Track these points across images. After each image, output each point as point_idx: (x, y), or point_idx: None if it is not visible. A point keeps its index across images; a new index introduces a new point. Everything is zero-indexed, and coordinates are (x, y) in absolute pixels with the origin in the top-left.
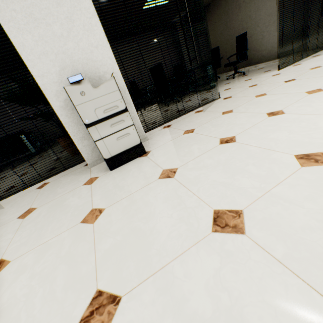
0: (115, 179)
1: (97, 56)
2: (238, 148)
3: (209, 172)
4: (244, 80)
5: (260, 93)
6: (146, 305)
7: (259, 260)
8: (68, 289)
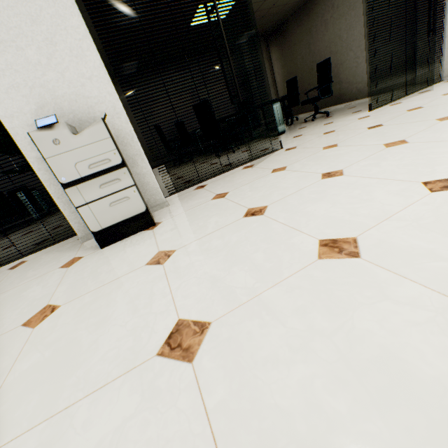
0: (99, 261)
1: (90, 90)
2: (261, 224)
3: (206, 260)
4: (323, 124)
5: (331, 144)
6: None
7: (184, 408)
8: None
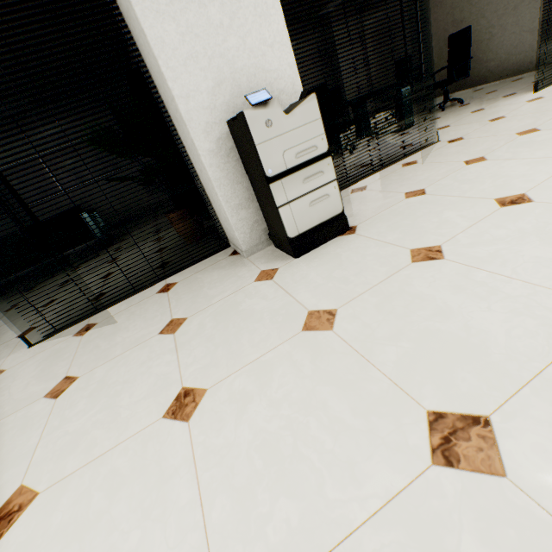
0: (318, 269)
1: (270, 62)
2: (547, 209)
3: (515, 247)
4: (468, 112)
5: (523, 129)
6: (549, 423)
7: None
8: (367, 414)
